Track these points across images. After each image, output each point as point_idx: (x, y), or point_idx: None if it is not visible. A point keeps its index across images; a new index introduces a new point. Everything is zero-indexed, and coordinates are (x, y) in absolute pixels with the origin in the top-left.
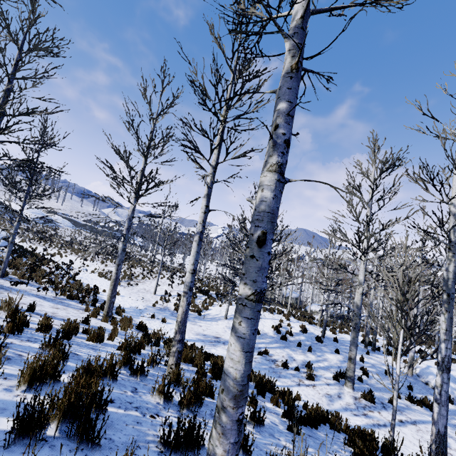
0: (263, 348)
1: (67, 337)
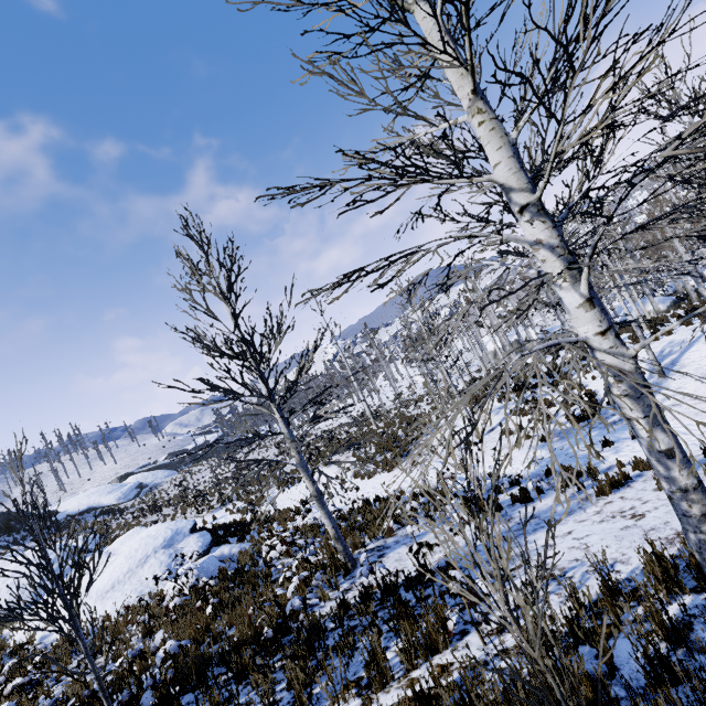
0: None
1: None
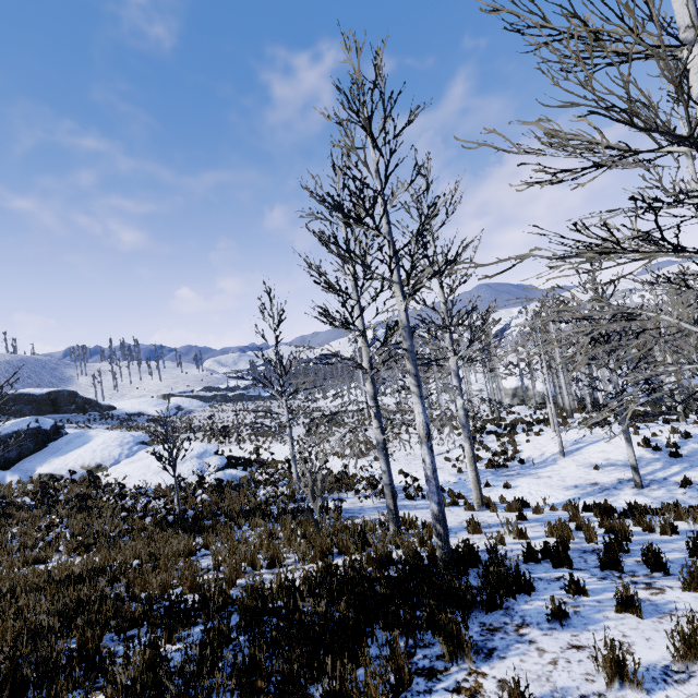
0: (670, 477)
1: (624, 539)
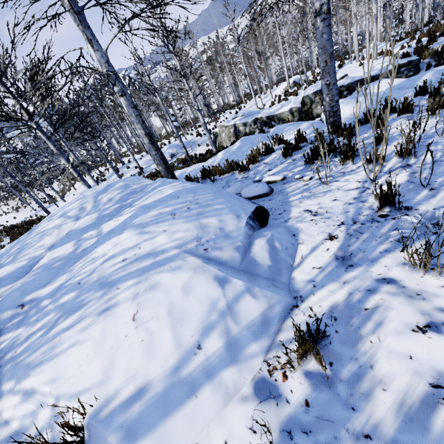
0: None
1: None
